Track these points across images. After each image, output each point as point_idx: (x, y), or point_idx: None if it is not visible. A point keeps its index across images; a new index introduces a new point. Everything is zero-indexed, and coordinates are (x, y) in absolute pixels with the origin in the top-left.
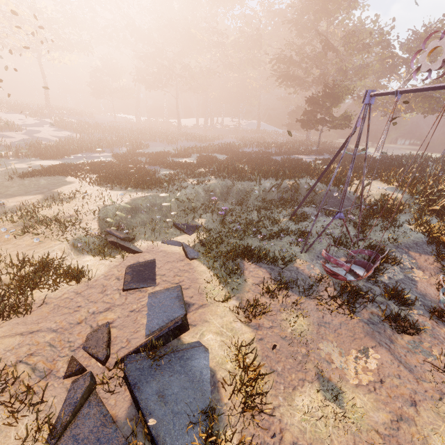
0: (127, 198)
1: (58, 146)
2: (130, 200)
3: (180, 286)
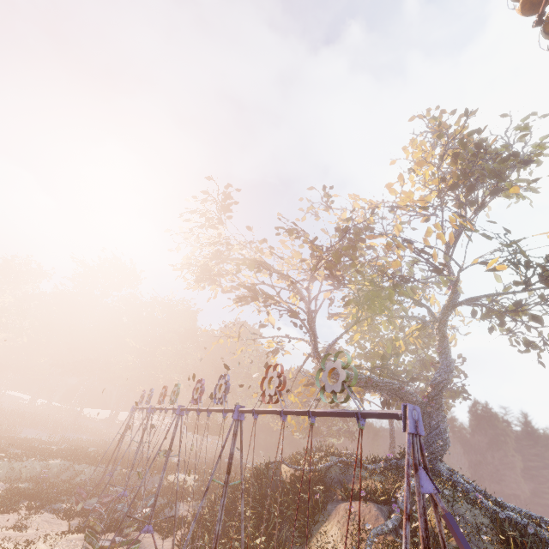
0: None
1: None
2: None
3: None
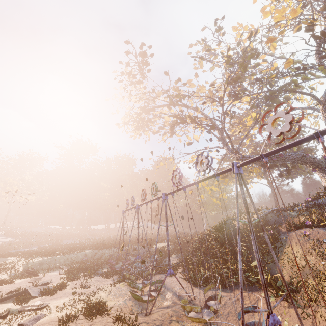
0: (40, 259)
1: (3, 246)
2: (41, 259)
3: (51, 279)
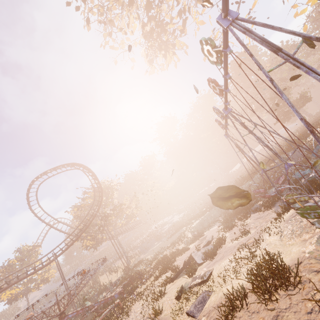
0: (198, 220)
1: (180, 221)
2: (199, 220)
3: (212, 235)
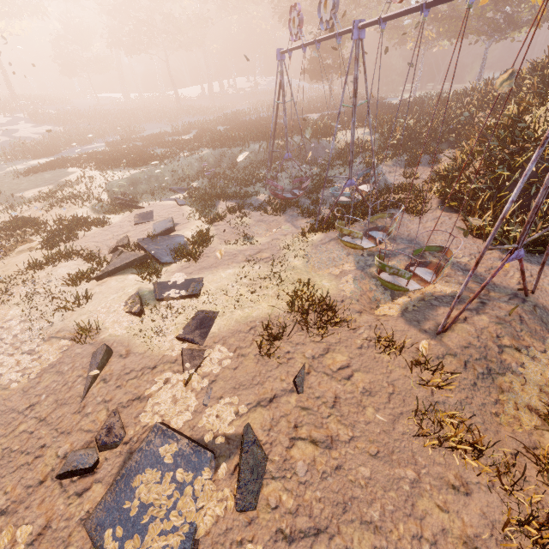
0: (127, 174)
1: (44, 143)
2: (129, 175)
3: (171, 217)
